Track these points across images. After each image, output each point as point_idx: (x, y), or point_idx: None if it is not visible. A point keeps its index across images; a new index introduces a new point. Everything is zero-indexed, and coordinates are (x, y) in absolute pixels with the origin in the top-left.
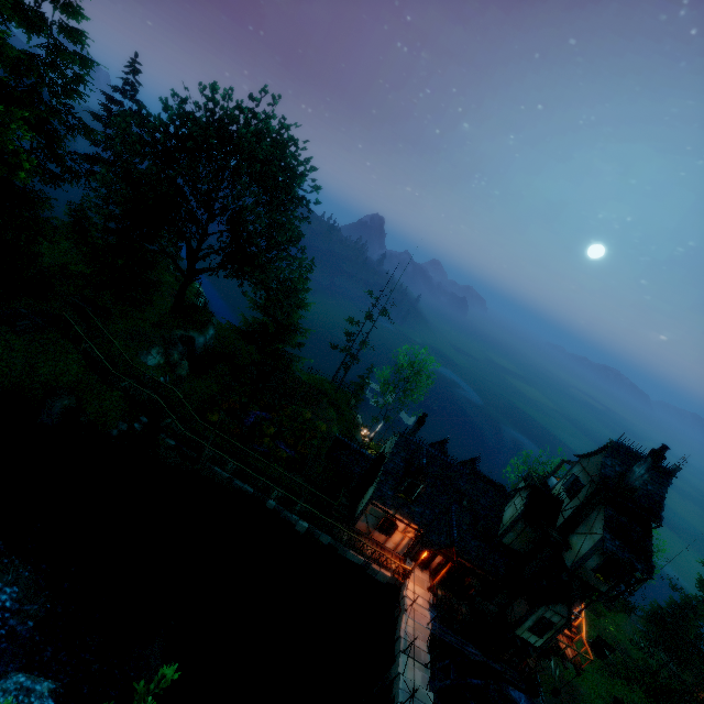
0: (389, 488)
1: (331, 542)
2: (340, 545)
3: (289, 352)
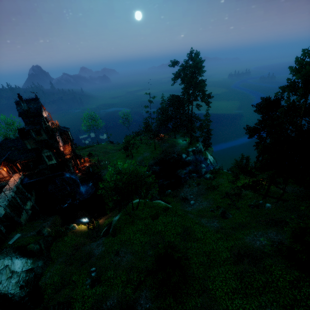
0: None
1: None
2: None
3: None
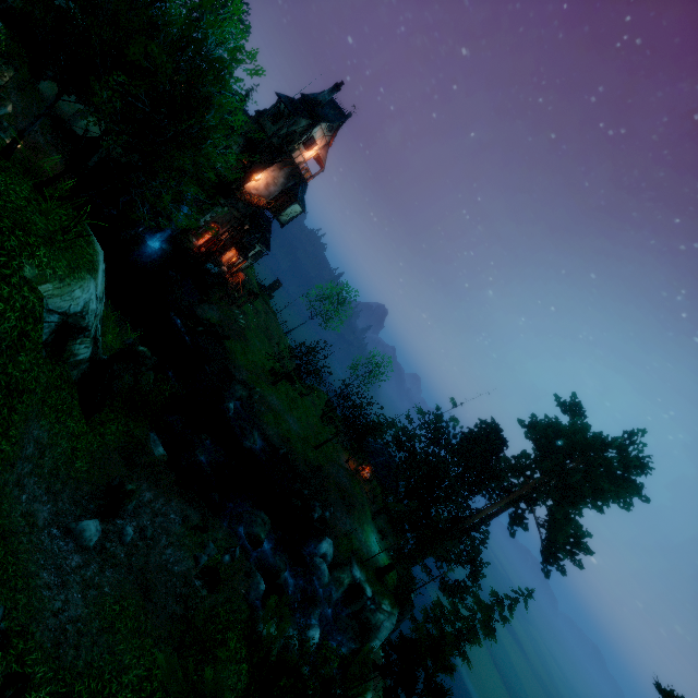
0: None
1: None
2: None
3: None
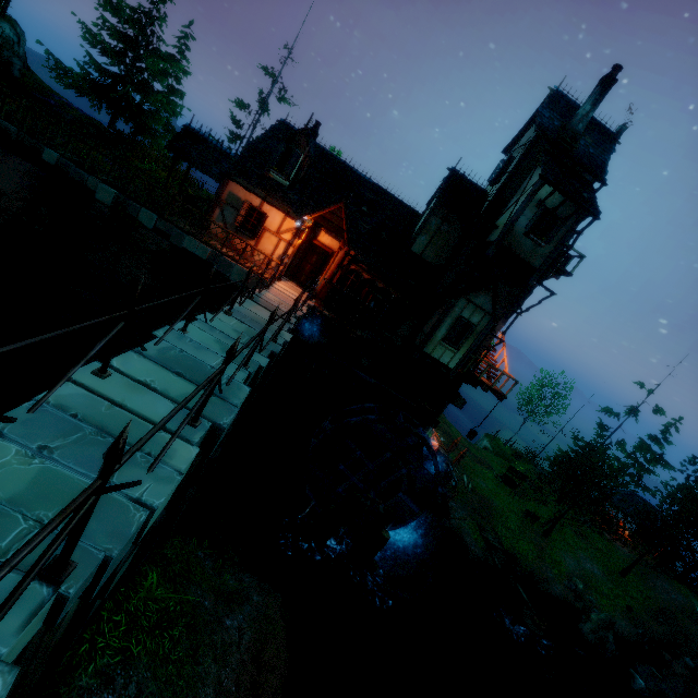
0: (257, 167)
1: (160, 227)
2: (173, 227)
3: (151, 128)
